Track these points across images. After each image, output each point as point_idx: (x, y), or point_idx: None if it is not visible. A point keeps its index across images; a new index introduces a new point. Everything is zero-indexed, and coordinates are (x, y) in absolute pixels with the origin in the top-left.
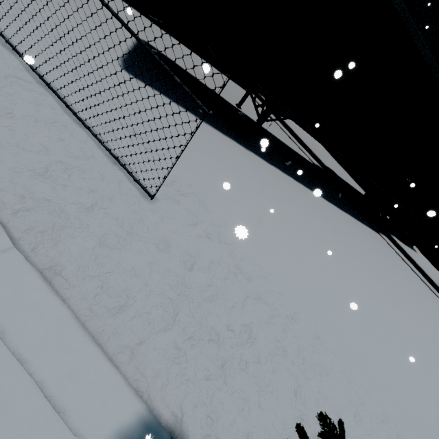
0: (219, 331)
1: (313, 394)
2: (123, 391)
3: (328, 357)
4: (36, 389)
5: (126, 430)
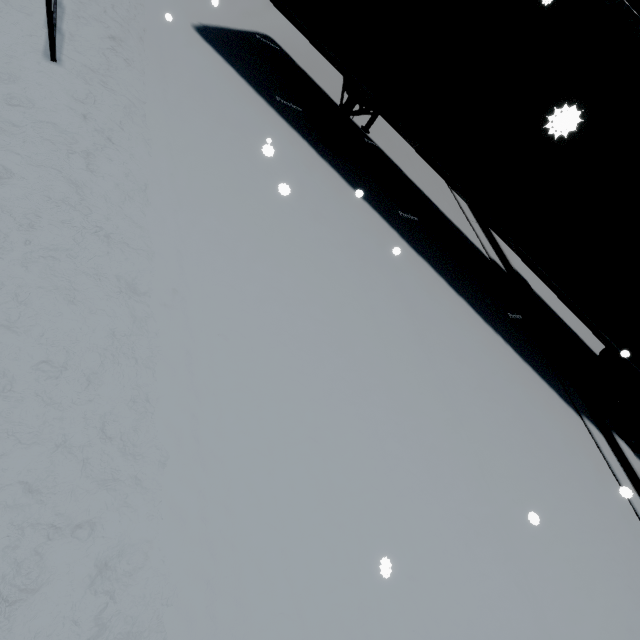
0: None
1: (7, 278)
2: None
3: (113, 305)
4: None
5: None
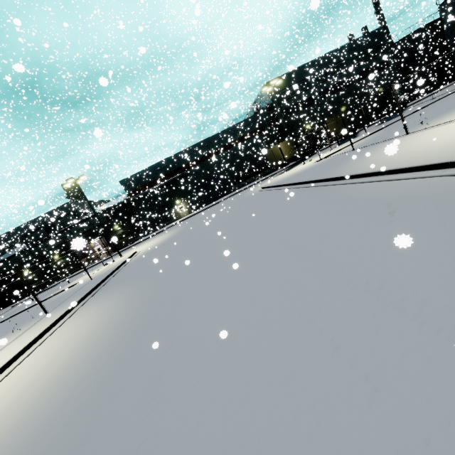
0: None
1: None
2: None
3: None
4: None
5: None
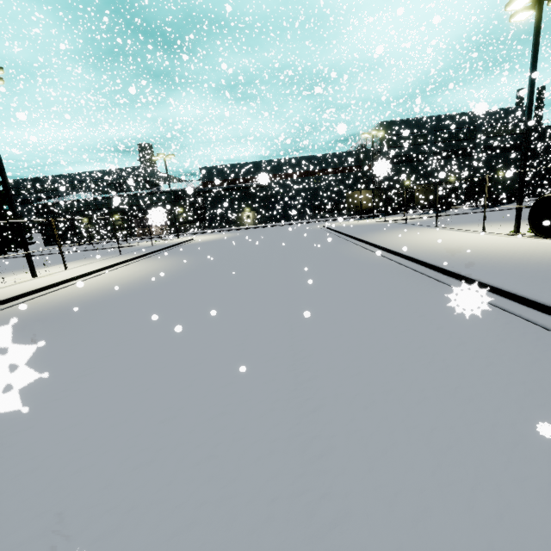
0: None
1: None
2: None
3: None
4: None
5: None
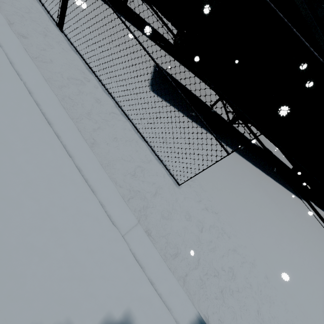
0: (218, 270)
1: (267, 313)
2: (189, 302)
3: (274, 291)
4: (159, 297)
5: (193, 322)
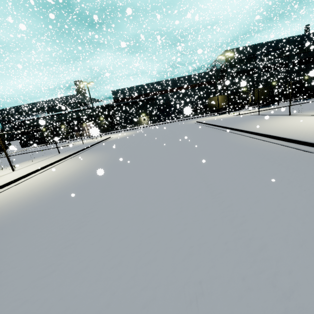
0: None
1: None
2: None
3: None
4: None
5: None
